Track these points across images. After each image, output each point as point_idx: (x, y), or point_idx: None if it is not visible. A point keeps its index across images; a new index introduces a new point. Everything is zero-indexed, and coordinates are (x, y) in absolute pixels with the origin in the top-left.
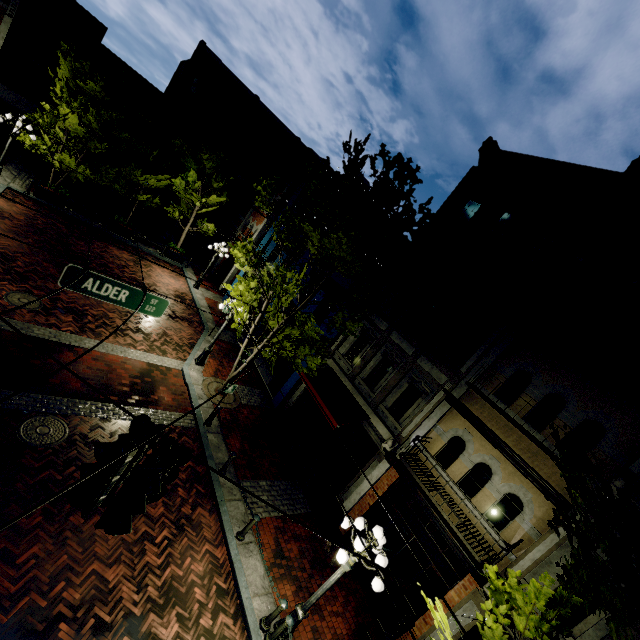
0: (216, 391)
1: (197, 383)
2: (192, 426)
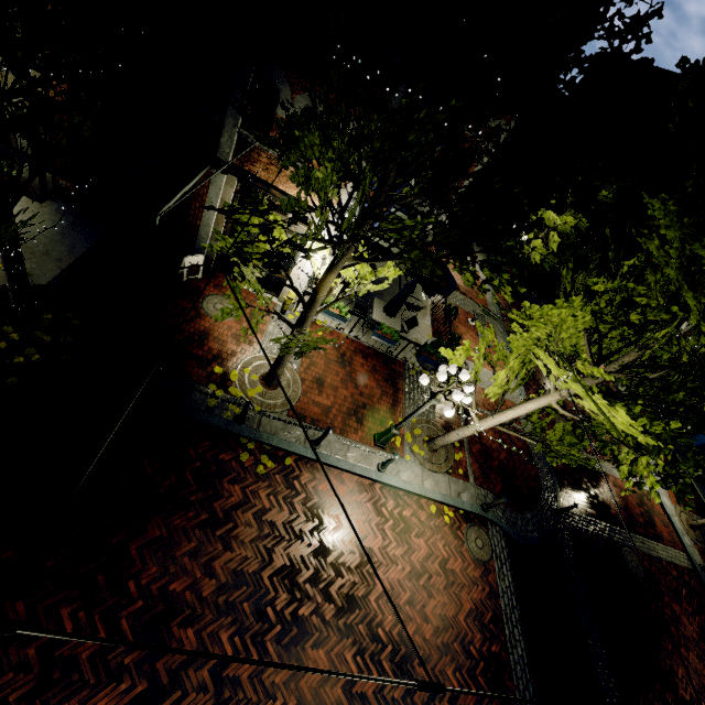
0: (687, 524)
1: (673, 513)
2: (690, 567)
